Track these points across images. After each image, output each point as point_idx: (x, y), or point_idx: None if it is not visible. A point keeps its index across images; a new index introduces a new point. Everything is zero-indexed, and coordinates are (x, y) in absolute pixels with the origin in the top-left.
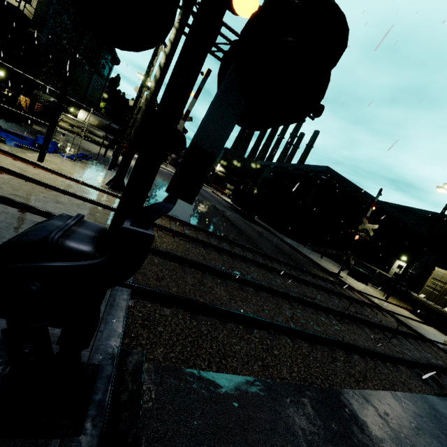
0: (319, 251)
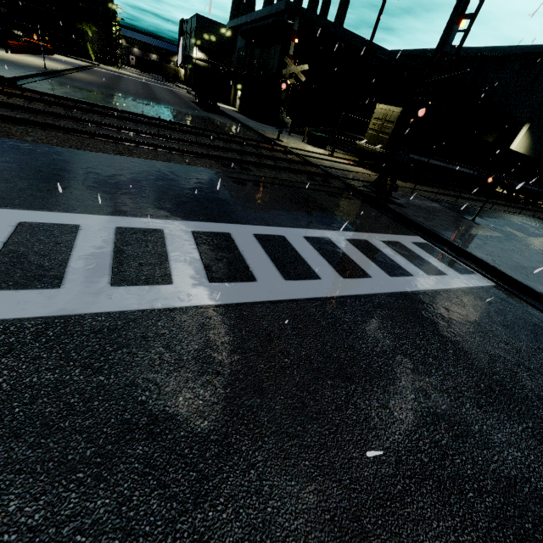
0: (297, 132)
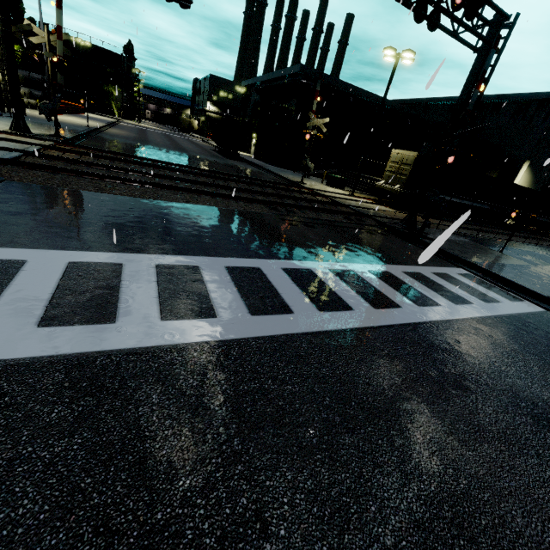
0: (313, 174)
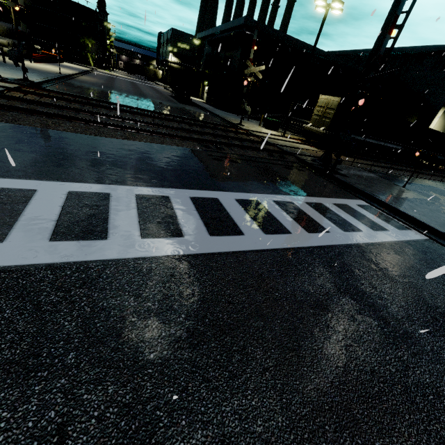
0: (254, 117)
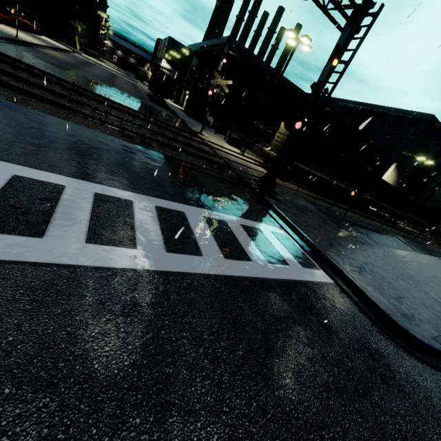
0: (224, 133)
